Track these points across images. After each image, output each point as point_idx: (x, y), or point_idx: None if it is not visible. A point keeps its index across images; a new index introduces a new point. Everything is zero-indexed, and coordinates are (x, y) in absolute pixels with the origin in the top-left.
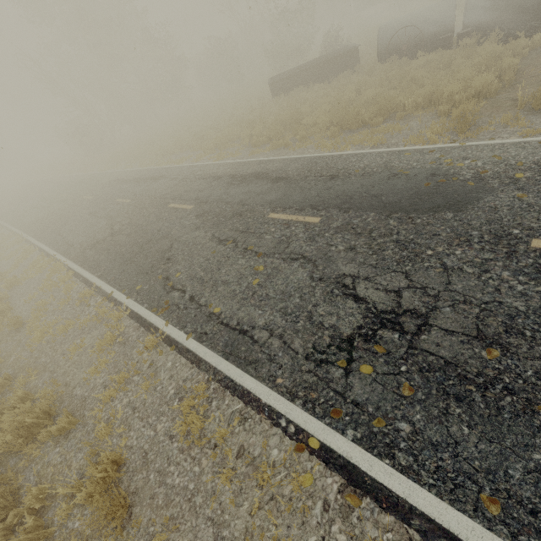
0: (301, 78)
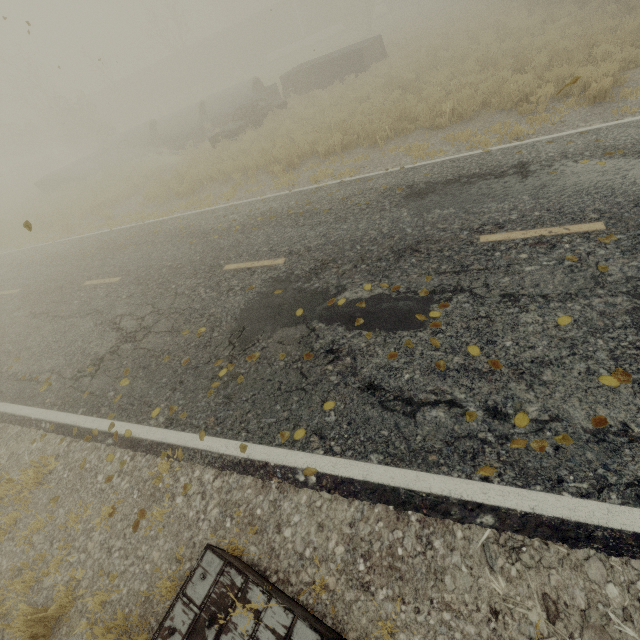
0: (65, 176)
